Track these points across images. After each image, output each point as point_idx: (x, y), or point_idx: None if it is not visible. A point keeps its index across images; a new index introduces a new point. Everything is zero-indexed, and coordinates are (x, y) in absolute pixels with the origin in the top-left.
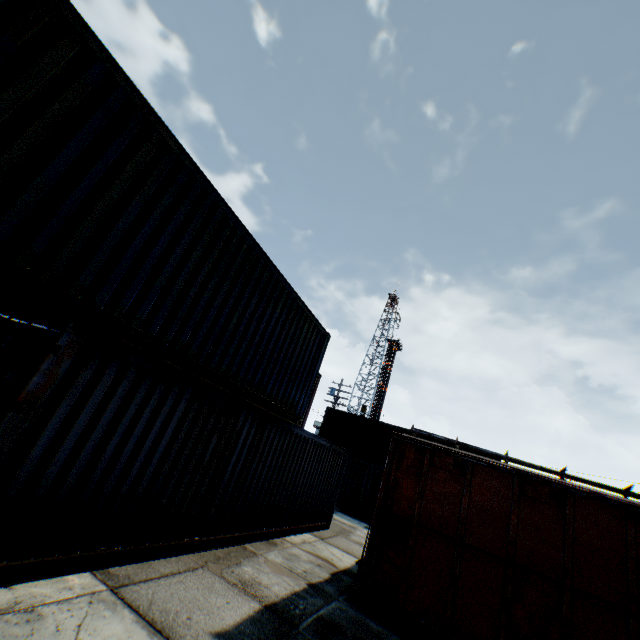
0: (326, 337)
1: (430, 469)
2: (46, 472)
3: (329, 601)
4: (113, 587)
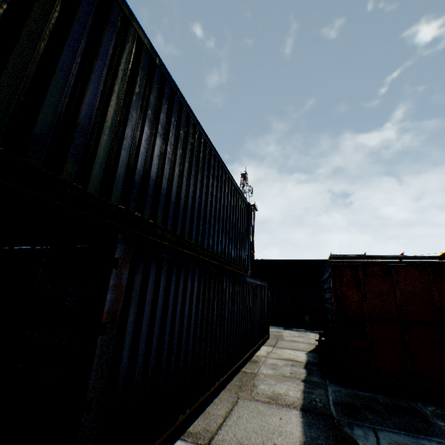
0: (249, 207)
1: (364, 278)
2: (134, 377)
3: (326, 388)
4: (206, 444)
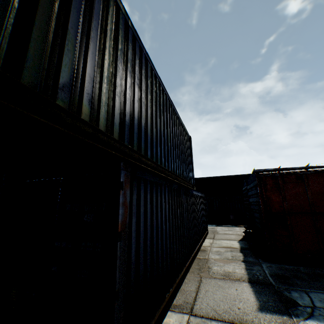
0: (190, 139)
1: (283, 185)
2: (139, 270)
3: (260, 265)
4: (190, 313)
